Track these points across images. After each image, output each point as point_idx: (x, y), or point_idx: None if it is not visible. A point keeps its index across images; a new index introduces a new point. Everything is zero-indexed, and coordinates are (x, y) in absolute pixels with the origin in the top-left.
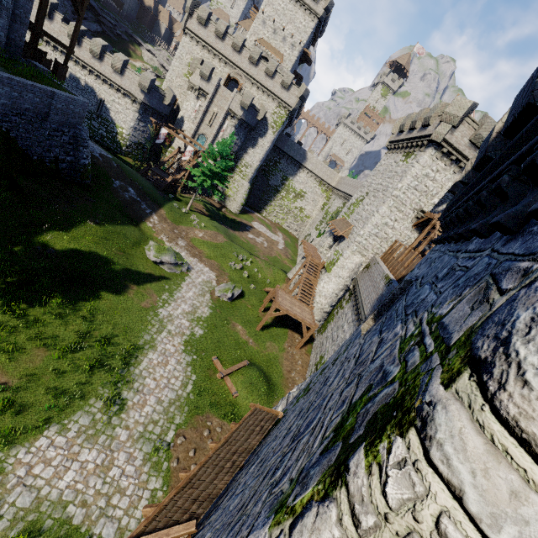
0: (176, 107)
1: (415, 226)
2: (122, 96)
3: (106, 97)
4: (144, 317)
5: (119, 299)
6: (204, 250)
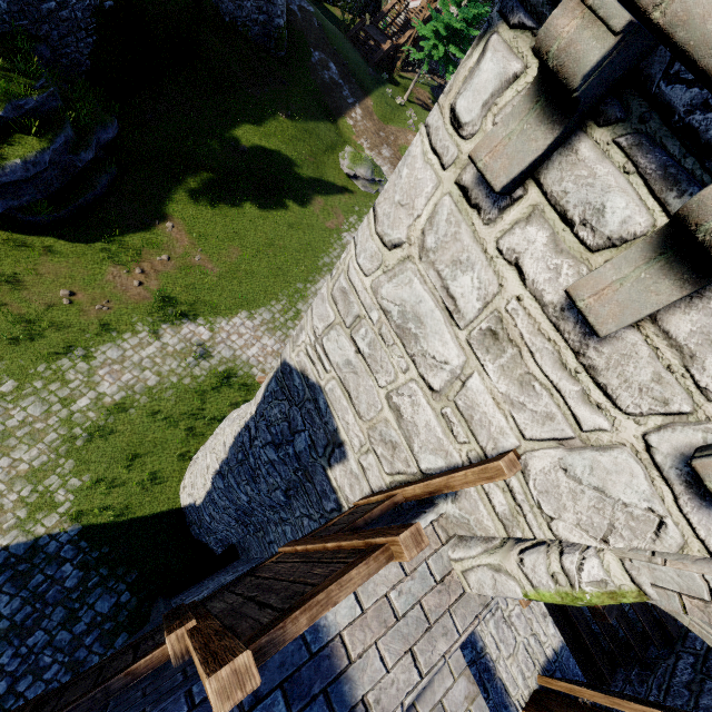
0: None
1: None
2: None
3: None
4: (326, 238)
5: (305, 214)
6: None
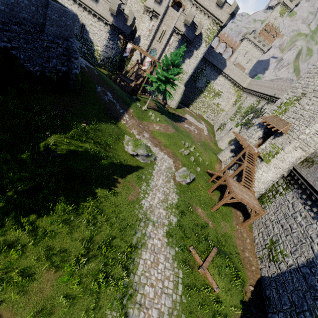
0: (134, 28)
1: None
2: (97, 20)
3: (86, 21)
4: (132, 211)
5: (111, 195)
6: (161, 139)
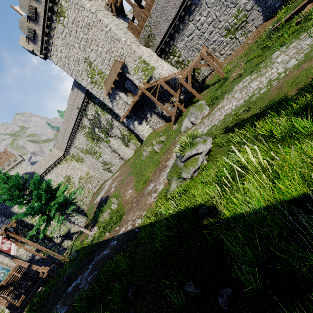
0: None
1: (116, 16)
2: None
3: None
4: None
5: None
6: (149, 174)
